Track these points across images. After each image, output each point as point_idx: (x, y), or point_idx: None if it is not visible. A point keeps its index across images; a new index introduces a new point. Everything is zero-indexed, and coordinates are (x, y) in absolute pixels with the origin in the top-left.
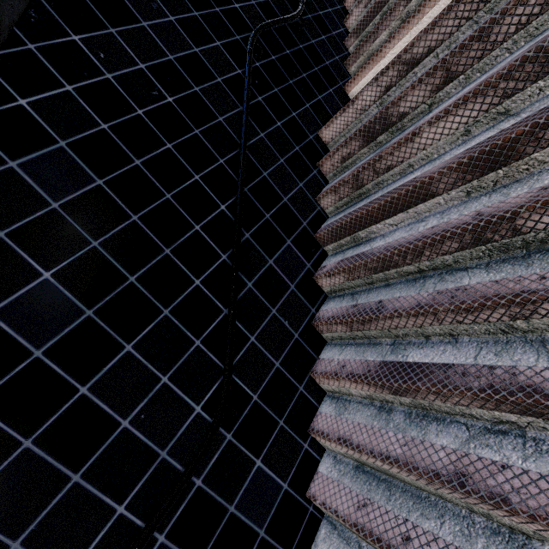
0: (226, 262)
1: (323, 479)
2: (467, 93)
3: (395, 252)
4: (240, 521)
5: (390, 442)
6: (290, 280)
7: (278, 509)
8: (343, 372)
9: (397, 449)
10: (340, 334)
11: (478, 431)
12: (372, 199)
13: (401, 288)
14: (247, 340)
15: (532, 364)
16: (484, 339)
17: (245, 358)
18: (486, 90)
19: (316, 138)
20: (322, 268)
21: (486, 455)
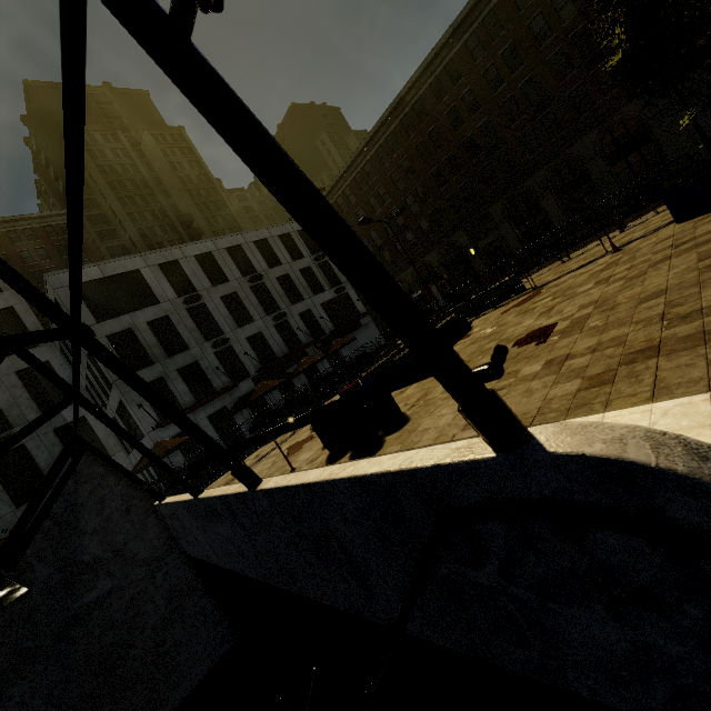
0: None
1: None
2: None
3: None
4: None
5: None
6: None
7: None
8: None
9: None
10: None
11: None
12: None
13: None
14: None
15: None
16: None
17: None
18: None
19: None
20: None
21: None
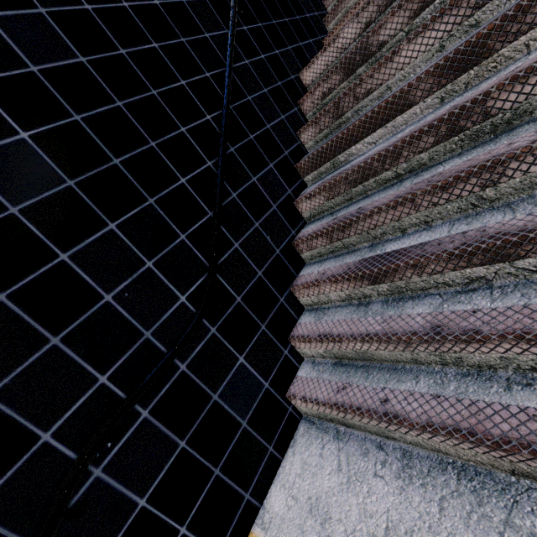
0: (211, 169)
1: (303, 380)
2: (444, 5)
3: (375, 158)
4: (223, 409)
5: (369, 324)
6: (272, 200)
7: (259, 405)
8: (324, 277)
9: (376, 327)
10: (319, 250)
11: (450, 295)
12: (352, 122)
13: (379, 194)
14: (231, 245)
15: (499, 220)
16: (456, 218)
17: (229, 261)
18: (461, 1)
19: (297, 79)
20: (303, 194)
21: (459, 308)
